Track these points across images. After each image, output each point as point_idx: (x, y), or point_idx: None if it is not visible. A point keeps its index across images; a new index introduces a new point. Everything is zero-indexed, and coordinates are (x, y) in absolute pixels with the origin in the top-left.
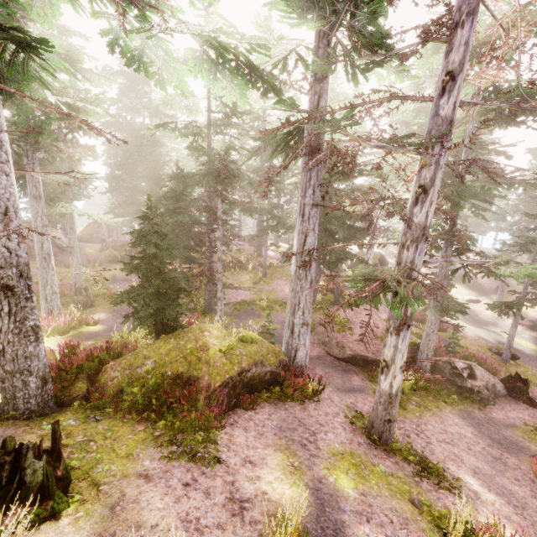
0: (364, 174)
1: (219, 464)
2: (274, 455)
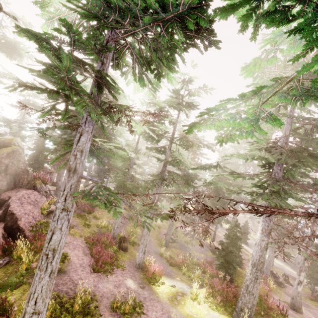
0: (290, 218)
1: None
2: None
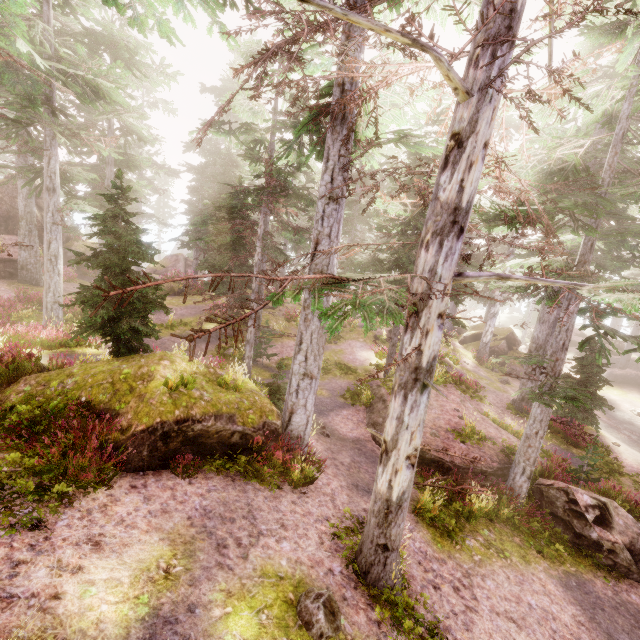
0: (394, 142)
1: (30, 530)
2: (153, 546)
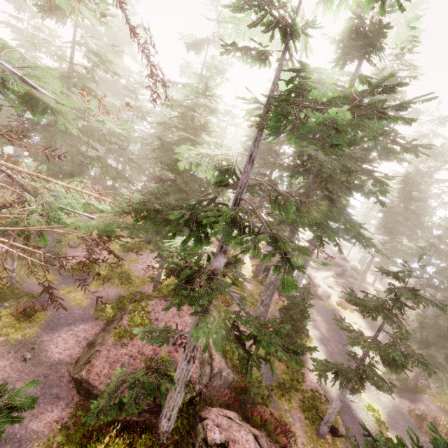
0: None
1: None
2: None
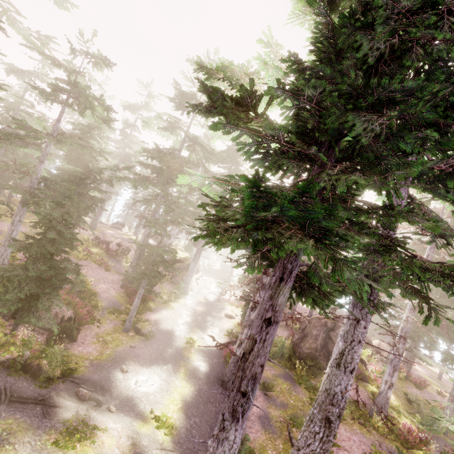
0: None
1: None
2: None
